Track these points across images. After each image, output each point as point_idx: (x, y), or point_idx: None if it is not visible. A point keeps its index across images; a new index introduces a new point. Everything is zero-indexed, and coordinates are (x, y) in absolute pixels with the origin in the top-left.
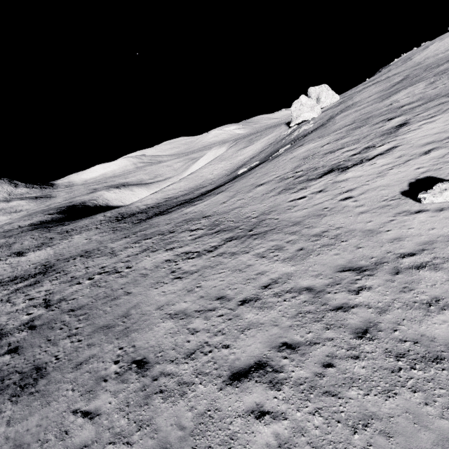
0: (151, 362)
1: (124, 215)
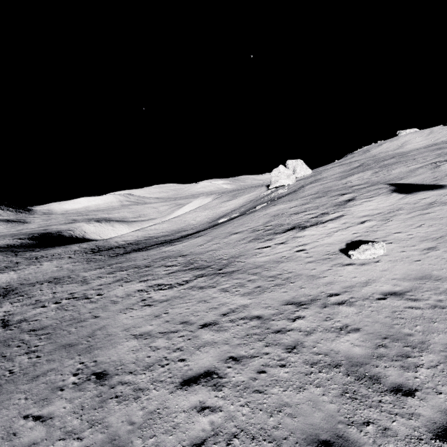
0: (110, 373)
1: (101, 247)
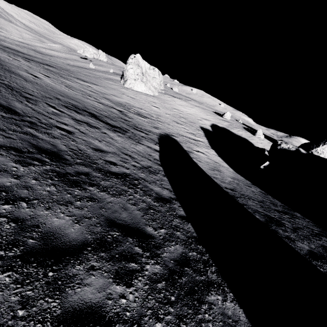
0: None
1: None
